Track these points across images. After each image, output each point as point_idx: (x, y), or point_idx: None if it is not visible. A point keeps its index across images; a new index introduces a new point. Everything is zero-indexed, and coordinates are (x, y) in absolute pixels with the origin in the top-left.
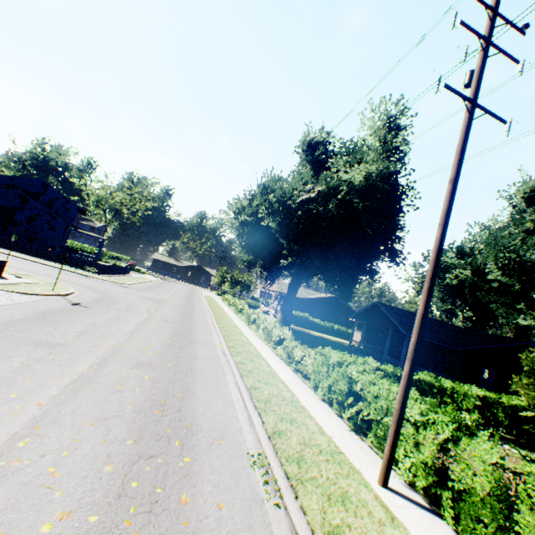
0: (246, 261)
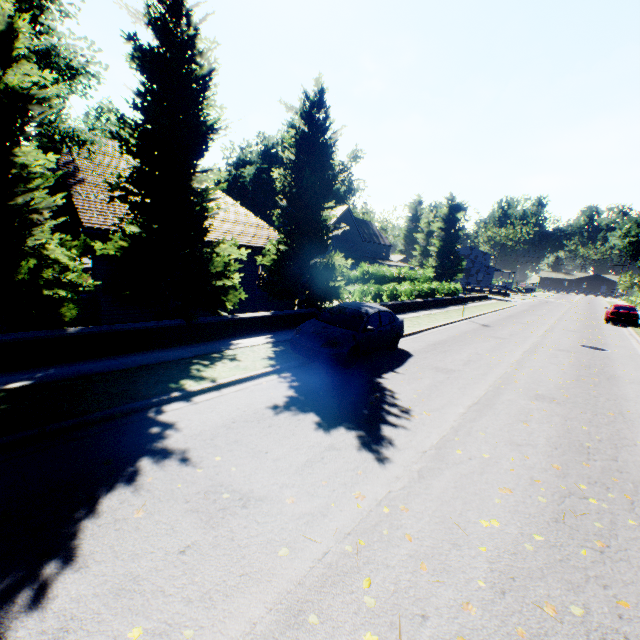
0: None
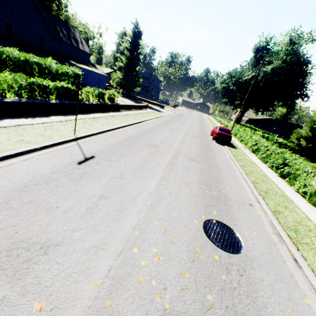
0: (224, 101)
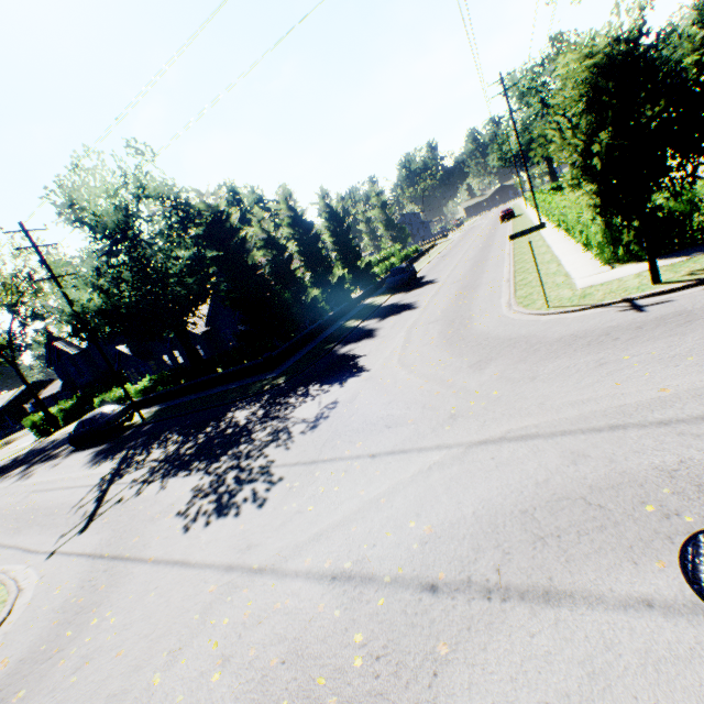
0: None
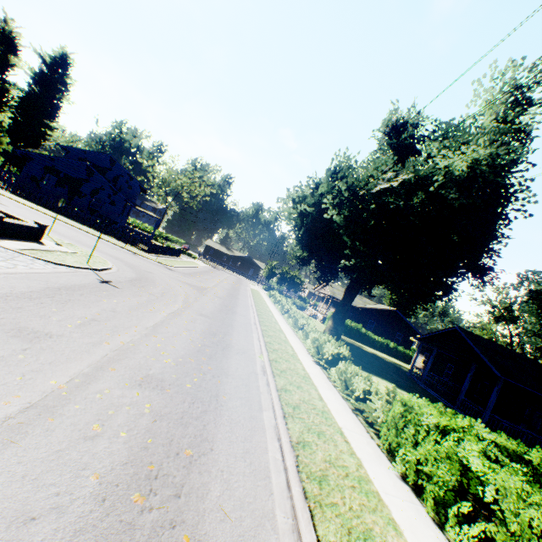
0: (299, 257)
